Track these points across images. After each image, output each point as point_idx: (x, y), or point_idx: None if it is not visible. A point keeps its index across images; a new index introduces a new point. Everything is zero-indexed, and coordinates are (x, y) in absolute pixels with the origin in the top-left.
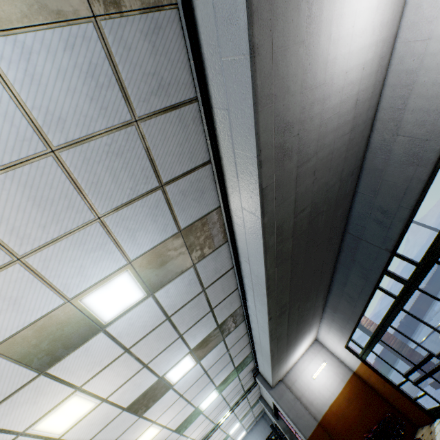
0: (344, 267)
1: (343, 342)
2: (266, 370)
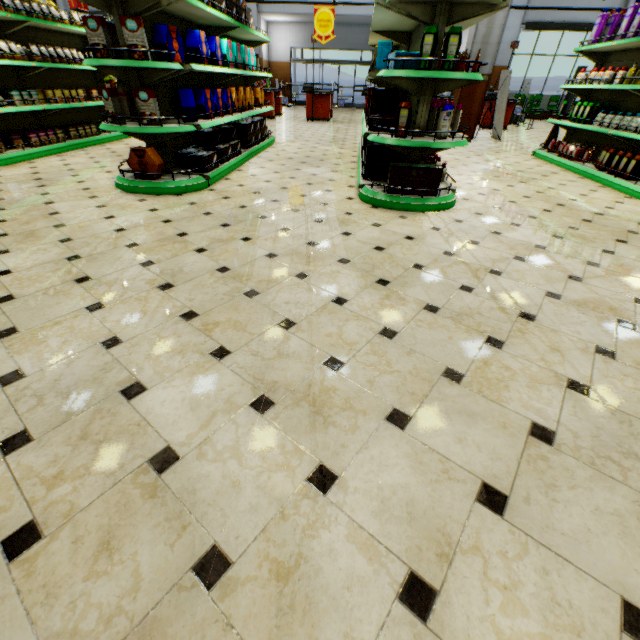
0: (367, 31)
1: (296, 46)
2: (290, 6)
